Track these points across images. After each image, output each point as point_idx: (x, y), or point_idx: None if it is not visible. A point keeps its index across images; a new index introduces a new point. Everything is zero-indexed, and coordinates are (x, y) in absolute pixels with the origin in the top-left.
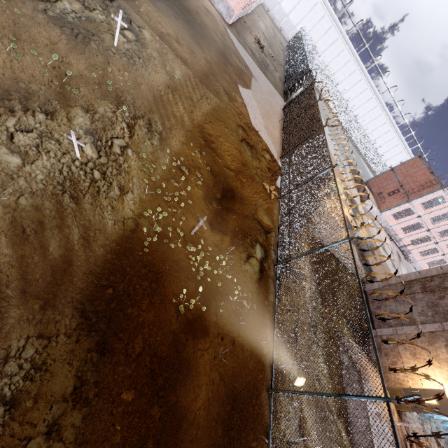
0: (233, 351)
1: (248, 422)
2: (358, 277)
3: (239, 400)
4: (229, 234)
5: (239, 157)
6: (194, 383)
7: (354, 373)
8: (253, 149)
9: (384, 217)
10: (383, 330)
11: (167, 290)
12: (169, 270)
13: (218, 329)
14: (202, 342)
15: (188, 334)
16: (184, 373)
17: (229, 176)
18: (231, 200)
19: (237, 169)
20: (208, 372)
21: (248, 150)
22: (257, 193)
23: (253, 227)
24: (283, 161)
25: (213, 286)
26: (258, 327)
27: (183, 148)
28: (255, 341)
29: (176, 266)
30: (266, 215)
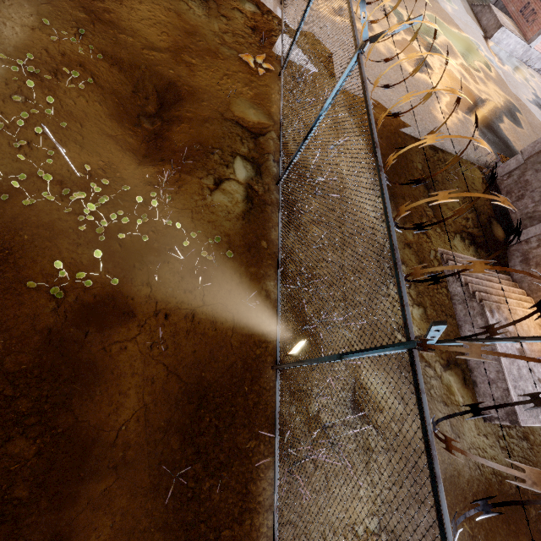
0: (193, 329)
1: (236, 418)
2: (369, 119)
3: (214, 394)
4: (173, 158)
5: (176, 24)
6: (112, 390)
7: (473, 305)
8: (211, 2)
9: (538, 50)
10: (531, 229)
11: (27, 272)
12: (31, 241)
13: (157, 305)
14: (122, 331)
15: (88, 325)
16: (87, 381)
17: (157, 61)
18: (174, 104)
19: (175, 45)
20: (139, 369)
21: (197, 7)
22: (228, 76)
23: (223, 134)
24: (283, 5)
25: (138, 245)
26: (248, 283)
27: (35, 37)
28: (243, 305)
29: (48, 231)
30: (253, 109)
